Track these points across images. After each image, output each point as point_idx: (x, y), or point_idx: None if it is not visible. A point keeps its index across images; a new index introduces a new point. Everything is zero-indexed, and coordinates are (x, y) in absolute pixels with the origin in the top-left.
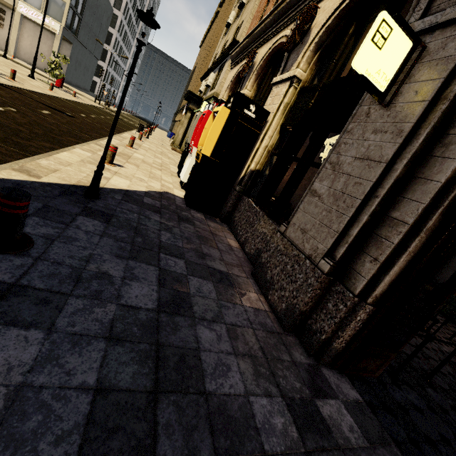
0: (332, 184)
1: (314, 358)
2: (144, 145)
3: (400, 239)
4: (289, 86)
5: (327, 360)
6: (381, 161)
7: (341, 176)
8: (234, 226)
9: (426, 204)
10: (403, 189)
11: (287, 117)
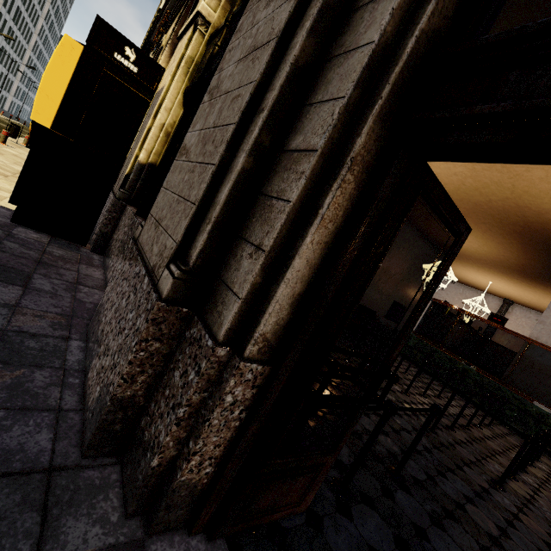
0: (205, 121)
1: (143, 519)
2: (7, 150)
3: (301, 188)
4: (194, 32)
5: (172, 516)
6: (270, 38)
7: (217, 101)
8: (108, 255)
9: (347, 96)
10: (311, 89)
11: (192, 79)
